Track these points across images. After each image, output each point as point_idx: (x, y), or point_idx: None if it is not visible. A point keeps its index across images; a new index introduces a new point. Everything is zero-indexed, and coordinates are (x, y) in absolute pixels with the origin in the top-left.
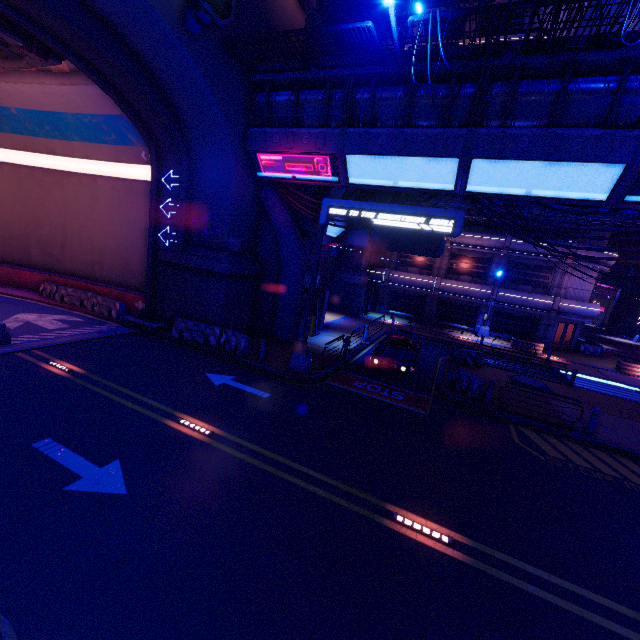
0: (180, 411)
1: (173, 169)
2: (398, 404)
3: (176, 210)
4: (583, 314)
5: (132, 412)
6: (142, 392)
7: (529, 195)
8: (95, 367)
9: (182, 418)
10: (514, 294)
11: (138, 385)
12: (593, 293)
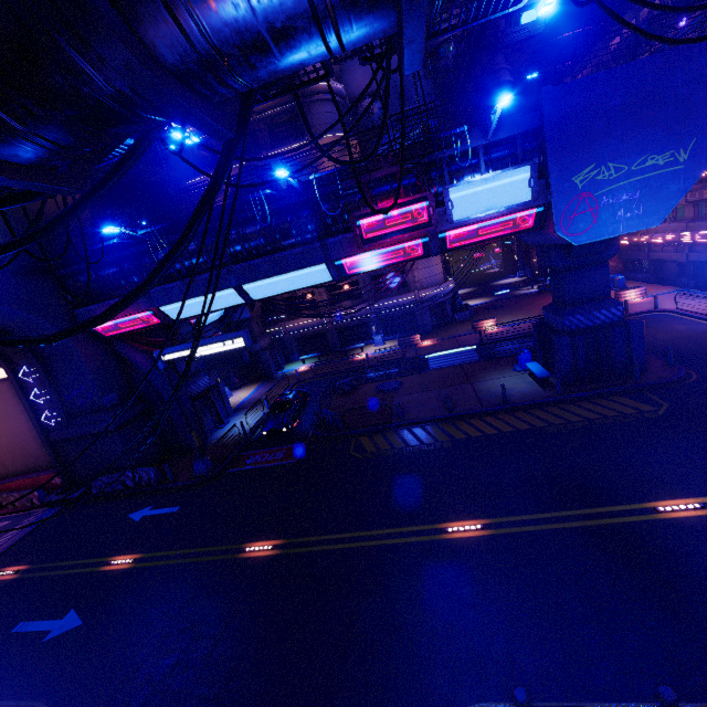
0: (111, 556)
1: (25, 365)
2: (277, 463)
3: (46, 395)
4: (440, 295)
5: (75, 575)
6: (80, 557)
7: (292, 290)
8: (36, 558)
9: (112, 561)
10: (386, 302)
11: (75, 554)
12: (445, 272)
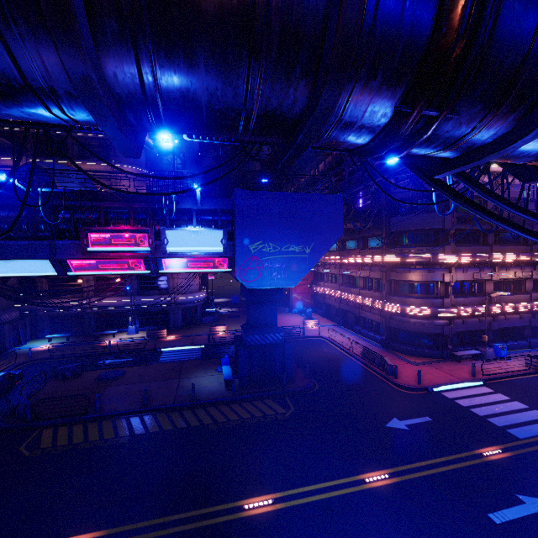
0: None
1: None
2: None
3: None
4: (192, 301)
5: None
6: None
7: (12, 276)
8: None
9: None
10: (146, 298)
11: None
12: (200, 285)
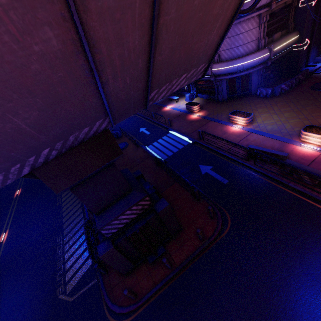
0: None
1: None
2: None
3: None
4: (232, 71)
5: None
6: None
7: None
8: None
9: None
10: None
11: None
12: (261, 39)
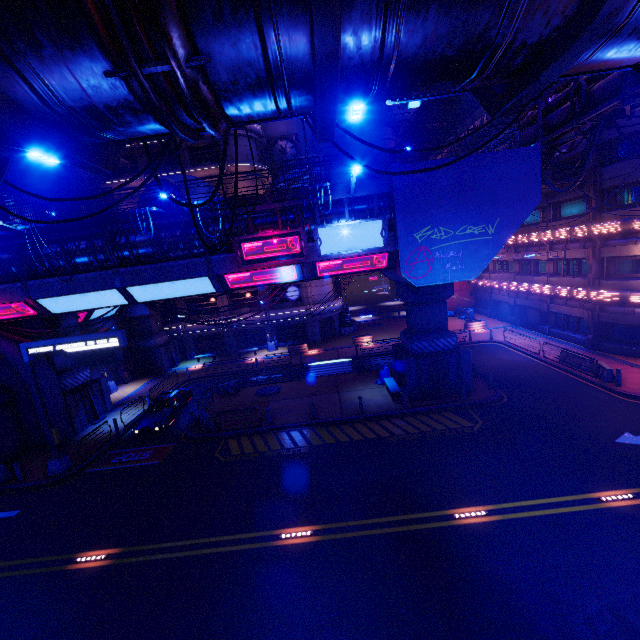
0: None
1: None
2: (141, 464)
3: None
4: (329, 311)
5: None
6: None
7: (177, 297)
8: None
9: None
10: (281, 312)
11: None
12: (335, 292)
